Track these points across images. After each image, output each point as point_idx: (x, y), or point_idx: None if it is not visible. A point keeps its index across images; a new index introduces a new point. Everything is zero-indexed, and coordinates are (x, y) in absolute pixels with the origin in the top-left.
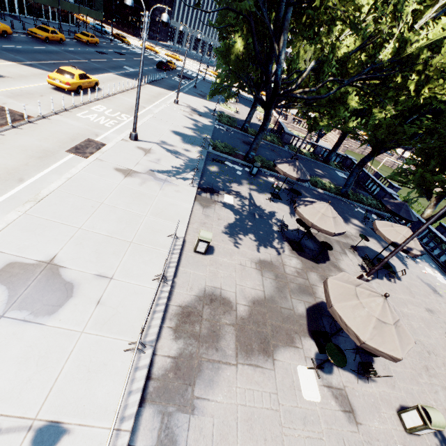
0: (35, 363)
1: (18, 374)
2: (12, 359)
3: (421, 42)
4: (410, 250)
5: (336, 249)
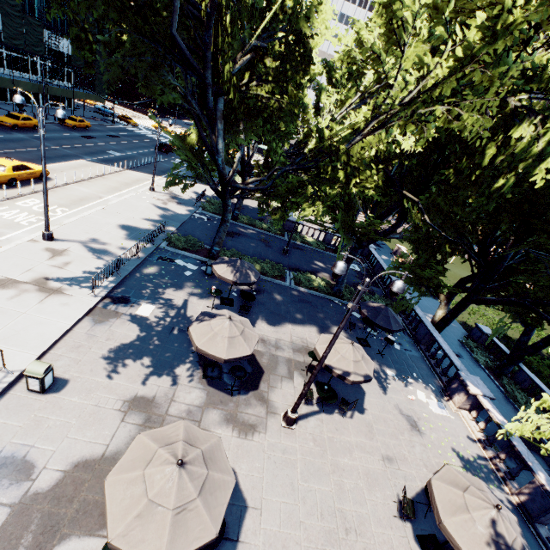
0: None
1: None
2: None
3: (344, 132)
4: (346, 375)
5: (280, 371)
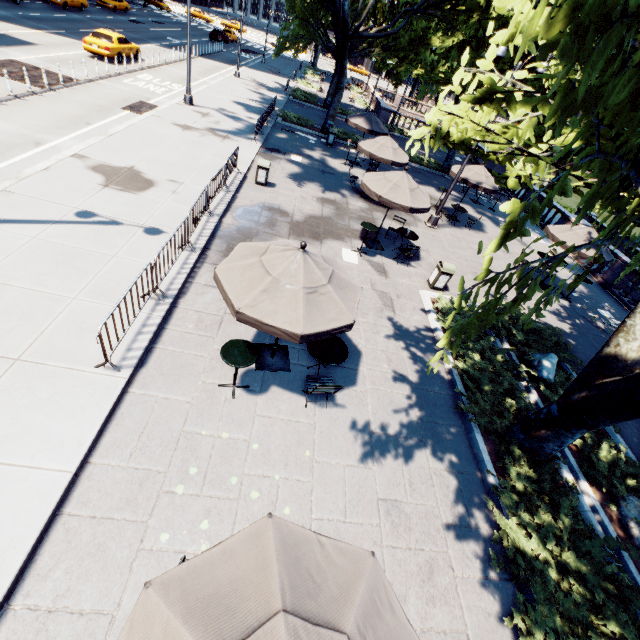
0: (136, 207)
1: (127, 209)
2: (121, 203)
3: None
4: (479, 185)
5: None
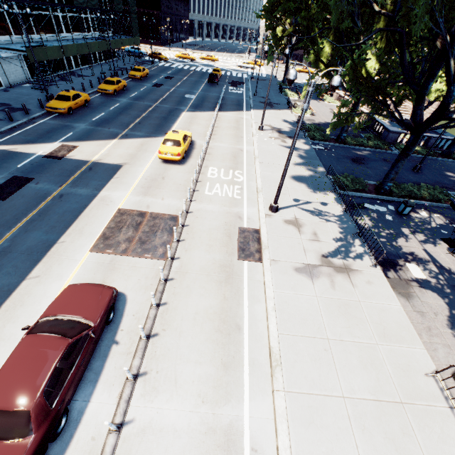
0: None
1: None
2: None
3: None
4: None
5: None
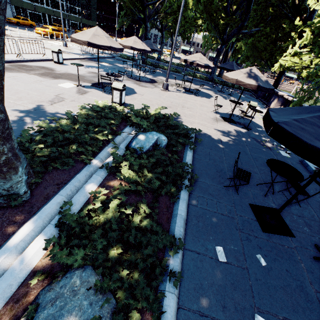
0: None
1: None
2: None
3: None
4: (194, 62)
5: None
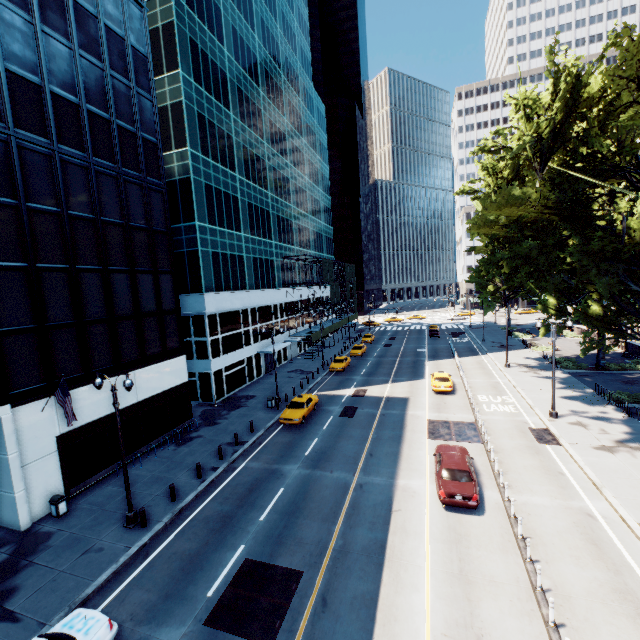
0: None
1: None
2: None
3: None
4: None
5: None
